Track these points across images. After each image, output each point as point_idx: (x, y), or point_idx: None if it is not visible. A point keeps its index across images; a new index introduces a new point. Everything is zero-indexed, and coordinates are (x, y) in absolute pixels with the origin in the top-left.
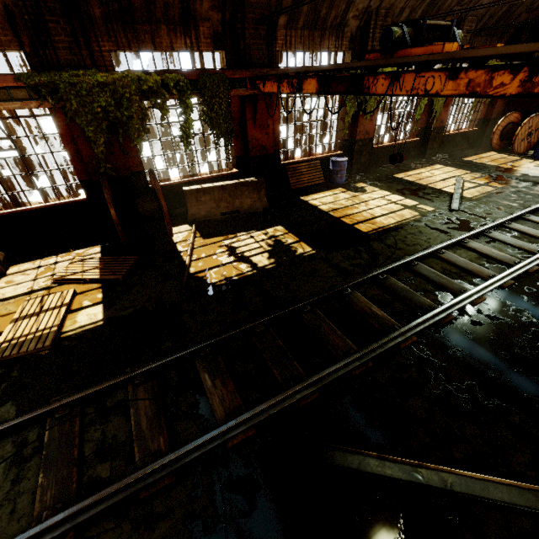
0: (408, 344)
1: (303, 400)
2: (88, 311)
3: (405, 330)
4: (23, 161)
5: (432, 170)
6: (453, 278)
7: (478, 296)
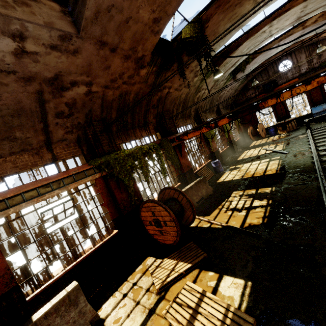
0: None
1: None
2: (223, 285)
3: None
4: (81, 219)
5: (247, 152)
6: None
7: None
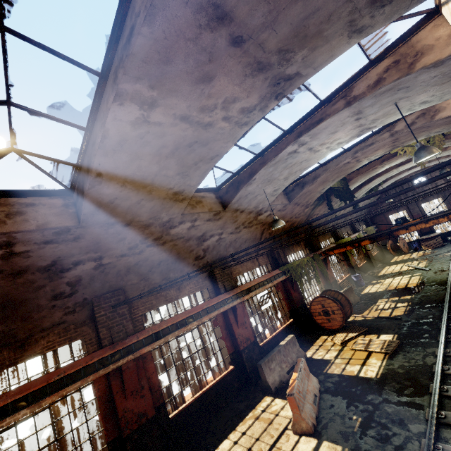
0: None
1: None
2: (381, 337)
3: None
4: (274, 306)
5: (388, 268)
6: None
7: None
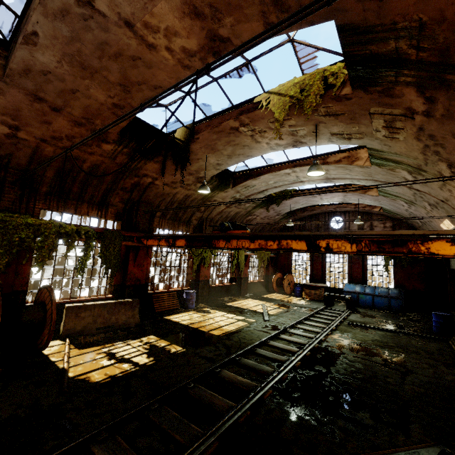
0: (268, 395)
1: (207, 450)
2: None
3: (263, 385)
4: None
5: (247, 301)
6: (279, 355)
7: (296, 361)
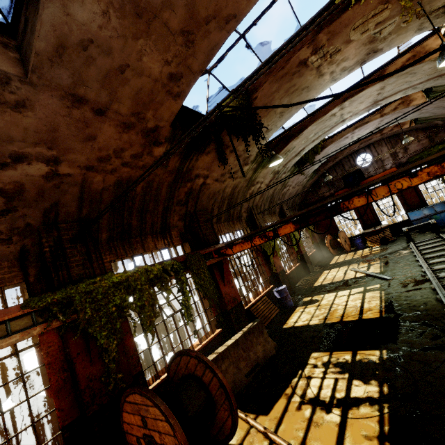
0: None
1: None
2: None
3: None
4: None
5: (328, 274)
6: None
7: None
